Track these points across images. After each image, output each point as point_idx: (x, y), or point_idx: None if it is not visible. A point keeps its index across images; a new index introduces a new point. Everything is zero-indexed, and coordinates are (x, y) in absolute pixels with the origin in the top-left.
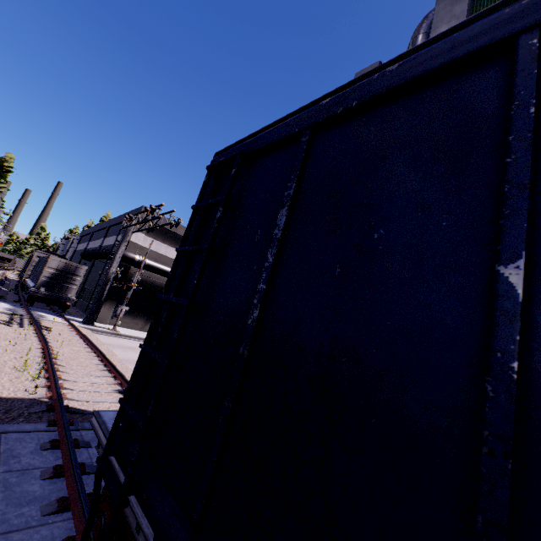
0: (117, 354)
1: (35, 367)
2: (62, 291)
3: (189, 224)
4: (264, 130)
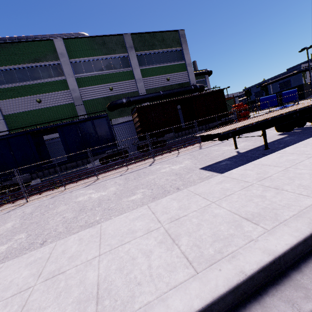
0: None
1: None
2: None
3: None
4: None
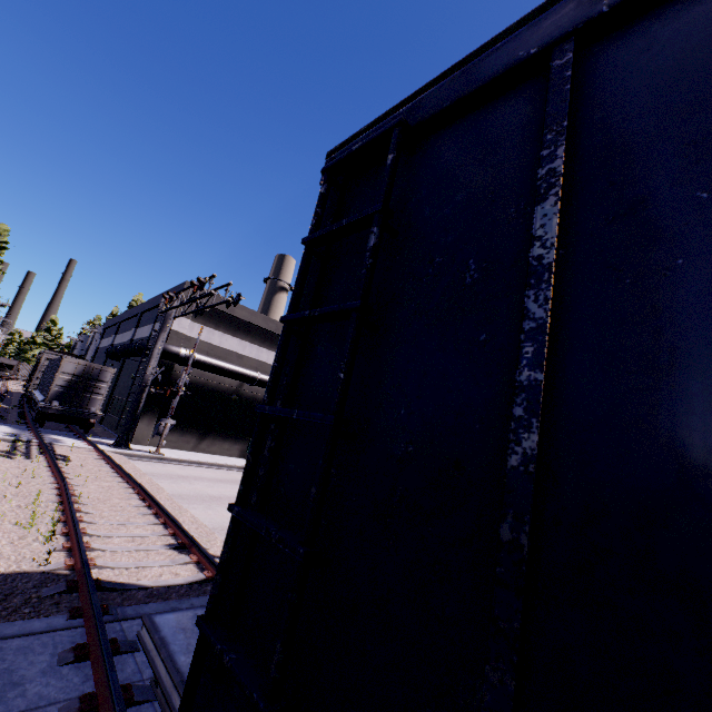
0: (165, 488)
1: (49, 518)
2: (83, 404)
3: (302, 271)
4: (437, 82)
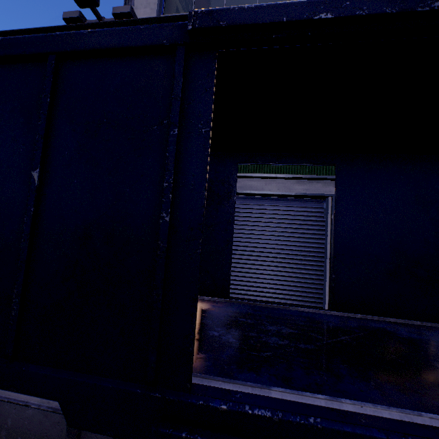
0: None
1: None
2: None
3: None
4: None
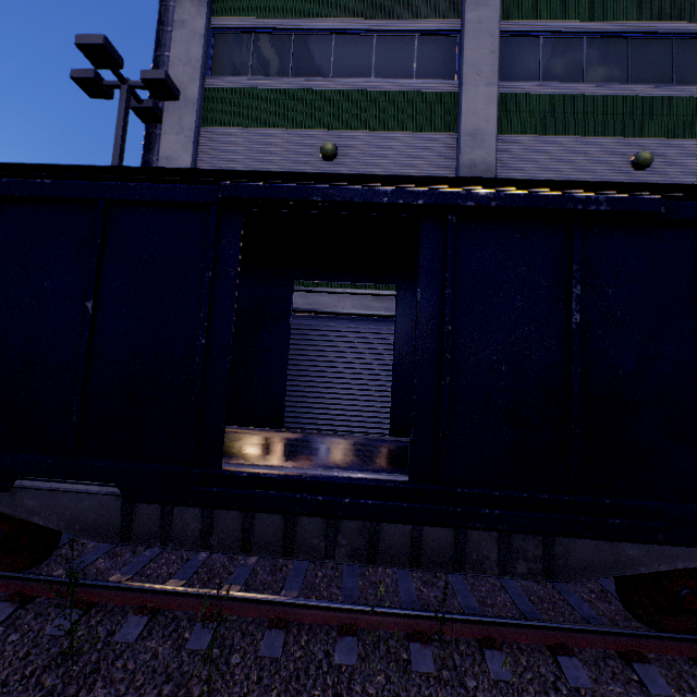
0: None
1: None
2: None
3: None
4: None
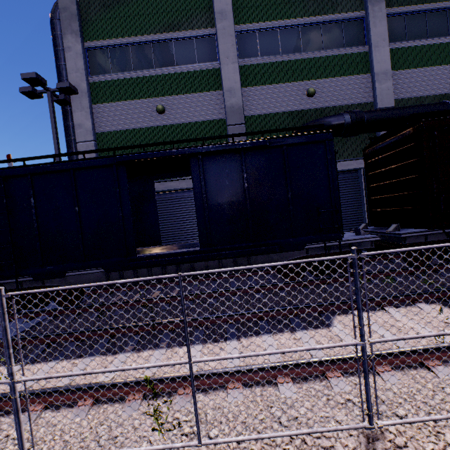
0: None
1: None
2: None
3: None
4: (7, 169)
